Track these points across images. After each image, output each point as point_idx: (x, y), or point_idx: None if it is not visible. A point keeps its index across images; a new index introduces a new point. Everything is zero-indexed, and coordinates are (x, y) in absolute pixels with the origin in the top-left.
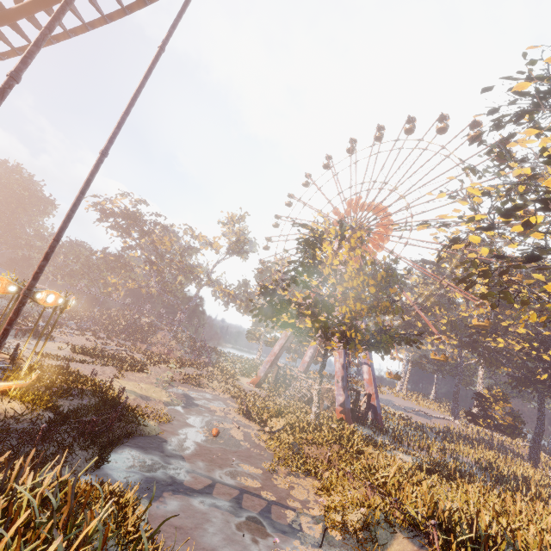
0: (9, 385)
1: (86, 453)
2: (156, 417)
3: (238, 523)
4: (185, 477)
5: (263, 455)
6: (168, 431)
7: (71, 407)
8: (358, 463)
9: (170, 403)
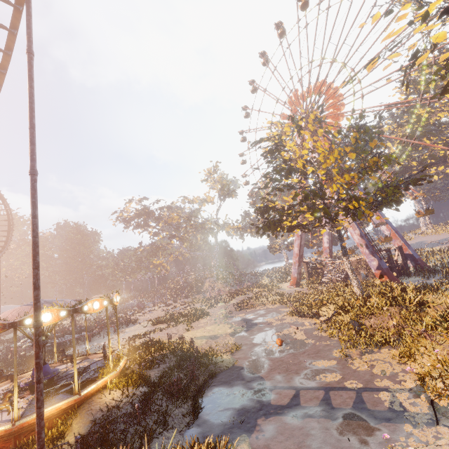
0: (105, 380)
1: (182, 409)
2: (227, 351)
3: (338, 427)
4: (270, 396)
5: (329, 344)
6: (241, 358)
7: (159, 374)
8: (428, 318)
9: (235, 332)
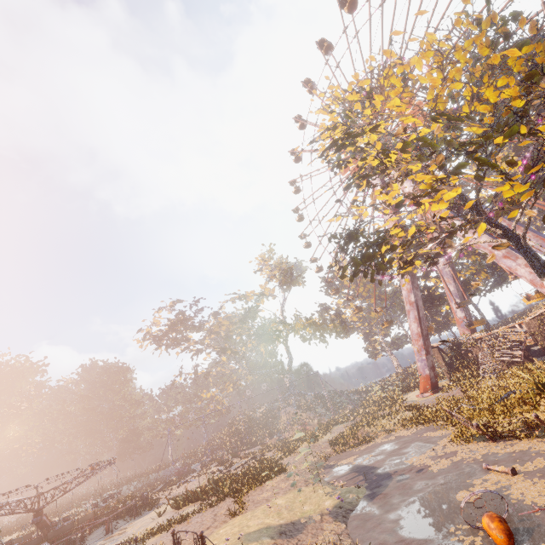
0: None
1: None
2: None
3: None
4: None
5: None
6: None
7: None
8: None
9: (342, 505)
